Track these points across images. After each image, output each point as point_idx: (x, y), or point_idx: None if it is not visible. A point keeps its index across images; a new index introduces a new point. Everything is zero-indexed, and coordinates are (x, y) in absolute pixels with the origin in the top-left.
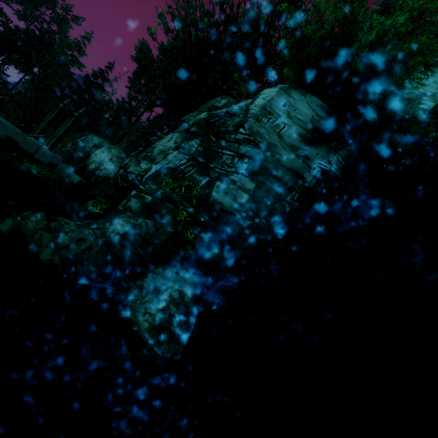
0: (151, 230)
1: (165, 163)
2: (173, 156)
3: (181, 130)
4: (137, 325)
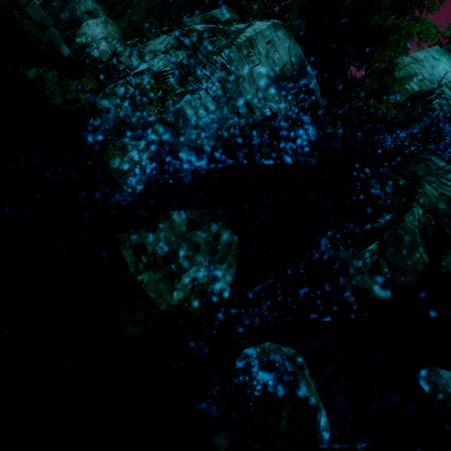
0: (128, 114)
1: (152, 64)
2: (160, 59)
3: (174, 35)
4: (108, 165)
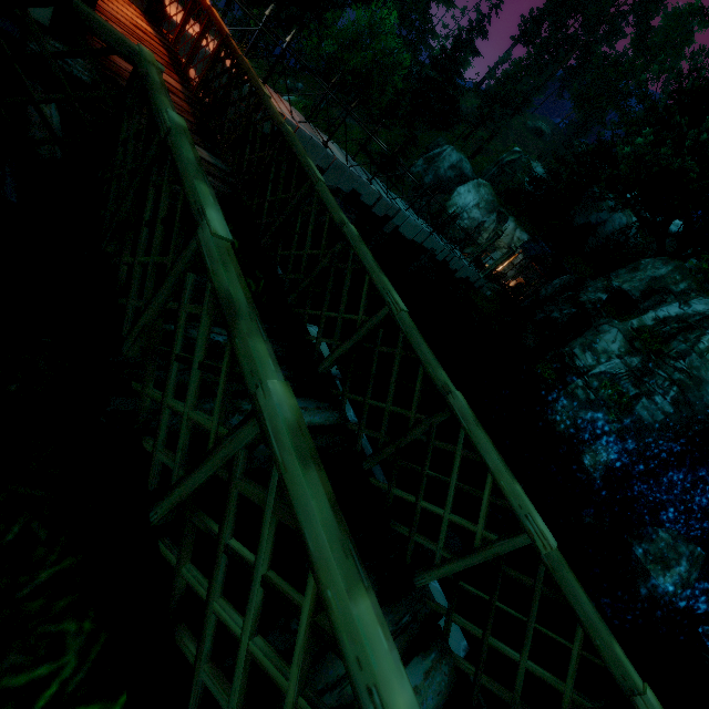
0: (595, 421)
1: (608, 368)
2: (615, 363)
3: (627, 335)
4: (586, 463)
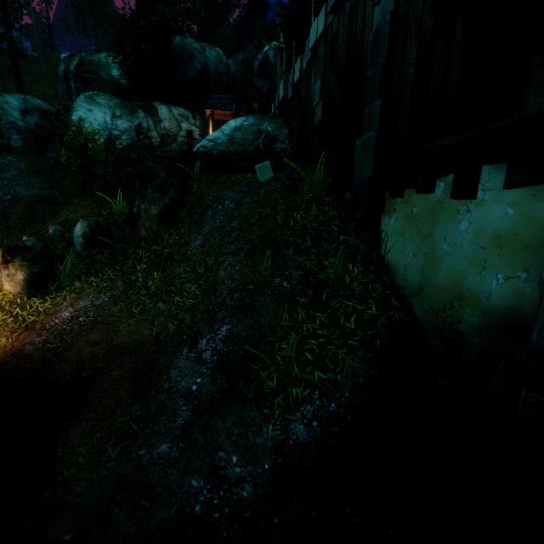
0: None
1: None
2: None
3: None
4: None
